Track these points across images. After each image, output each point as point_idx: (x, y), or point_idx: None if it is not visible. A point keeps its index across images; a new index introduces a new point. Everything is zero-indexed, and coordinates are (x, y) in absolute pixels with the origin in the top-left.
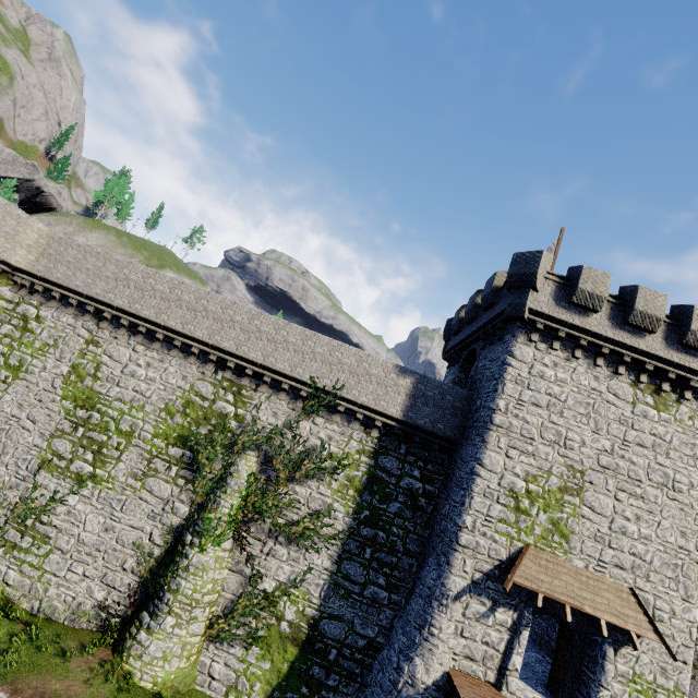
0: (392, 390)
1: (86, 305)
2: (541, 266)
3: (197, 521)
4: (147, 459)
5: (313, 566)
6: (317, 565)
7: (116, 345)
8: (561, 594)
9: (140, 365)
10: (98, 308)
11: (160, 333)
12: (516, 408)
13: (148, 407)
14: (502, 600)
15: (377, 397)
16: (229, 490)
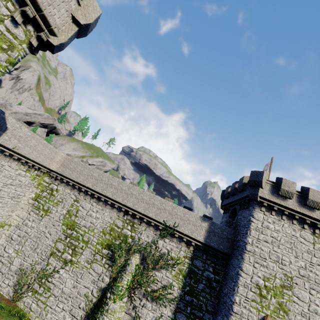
0: (199, 228)
1: (75, 185)
2: (263, 178)
3: (113, 286)
4: (93, 254)
5: (163, 314)
6: (165, 314)
7: (85, 202)
8: None
9: (93, 211)
10: (80, 187)
11: (103, 198)
12: (256, 242)
13: (95, 230)
14: None
15: (192, 231)
16: (127, 272)
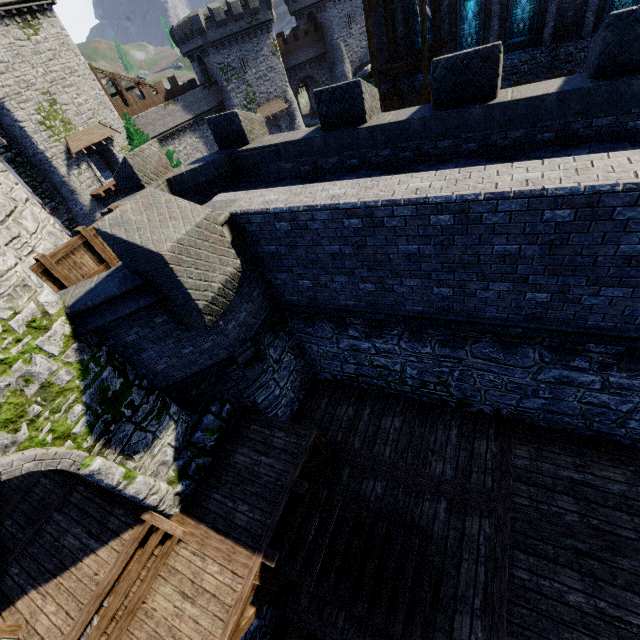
0: None
1: None
2: None
3: None
4: None
5: None
6: None
7: None
8: (87, 144)
9: None
10: None
11: None
12: None
13: None
14: (79, 163)
15: None
16: None
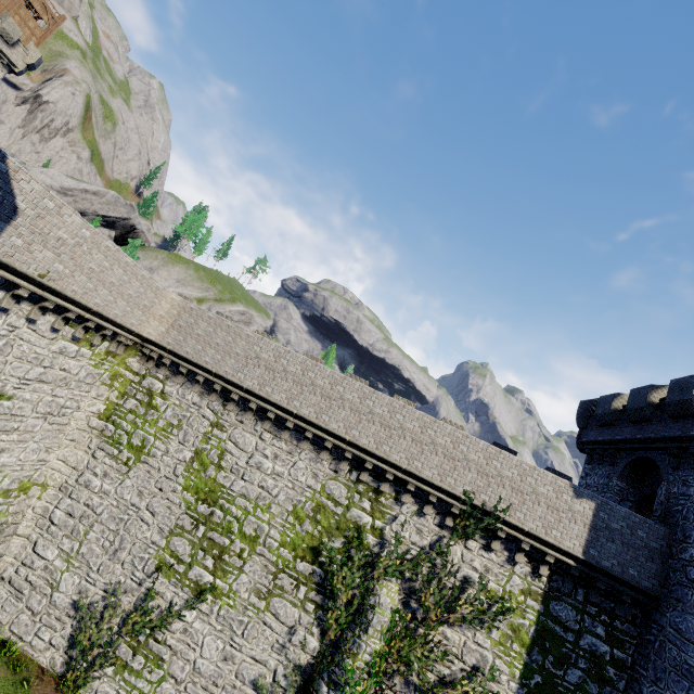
0: (566, 517)
1: (214, 384)
2: None
3: (333, 667)
4: (272, 573)
5: None
6: None
7: (241, 430)
8: None
9: (266, 456)
10: (226, 388)
11: (291, 421)
12: None
13: (275, 508)
14: None
15: (548, 524)
16: (371, 630)
